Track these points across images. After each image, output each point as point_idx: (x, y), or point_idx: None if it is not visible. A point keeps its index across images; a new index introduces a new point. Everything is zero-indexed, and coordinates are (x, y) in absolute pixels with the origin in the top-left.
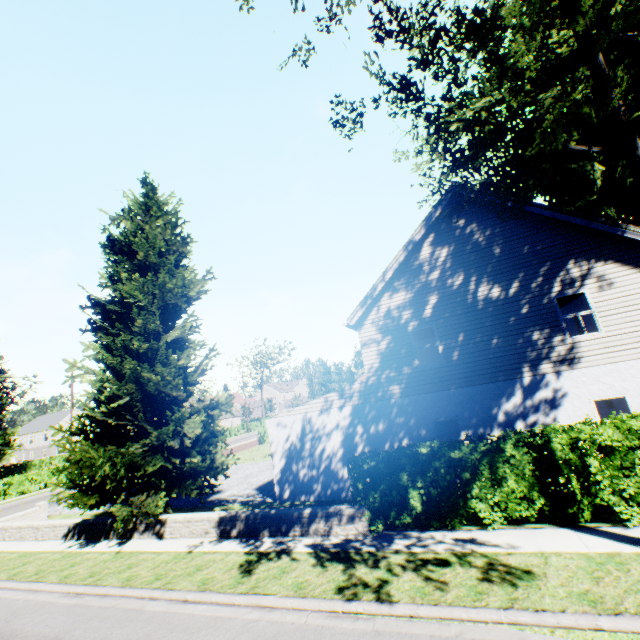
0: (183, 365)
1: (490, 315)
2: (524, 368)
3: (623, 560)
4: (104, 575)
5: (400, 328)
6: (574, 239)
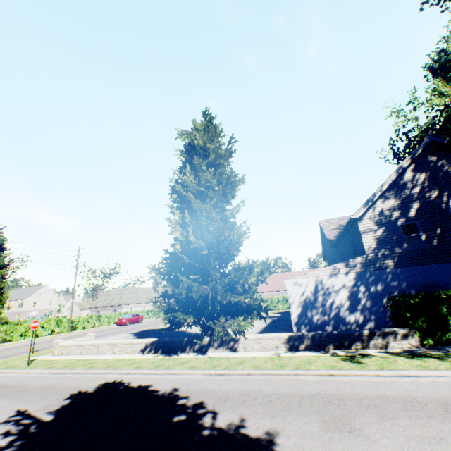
0: (242, 233)
1: None
2: None
3: None
4: (227, 365)
5: (391, 222)
6: None
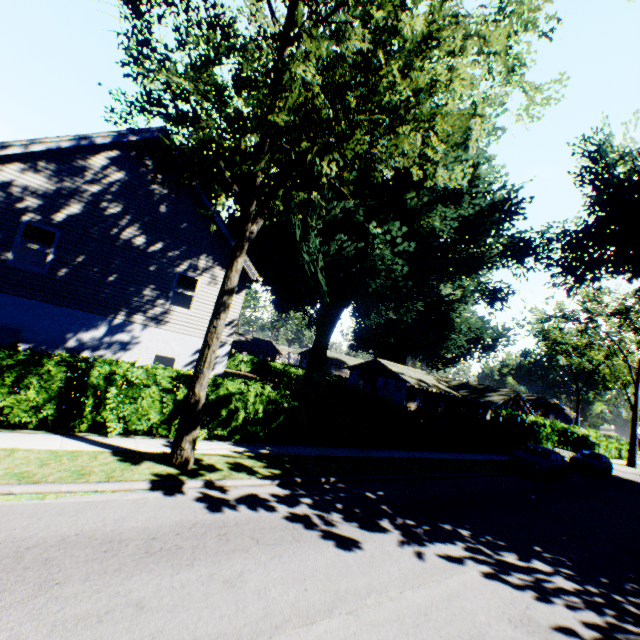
0: None
1: (123, 256)
2: (123, 312)
3: (81, 454)
4: None
5: (14, 211)
6: (217, 242)
